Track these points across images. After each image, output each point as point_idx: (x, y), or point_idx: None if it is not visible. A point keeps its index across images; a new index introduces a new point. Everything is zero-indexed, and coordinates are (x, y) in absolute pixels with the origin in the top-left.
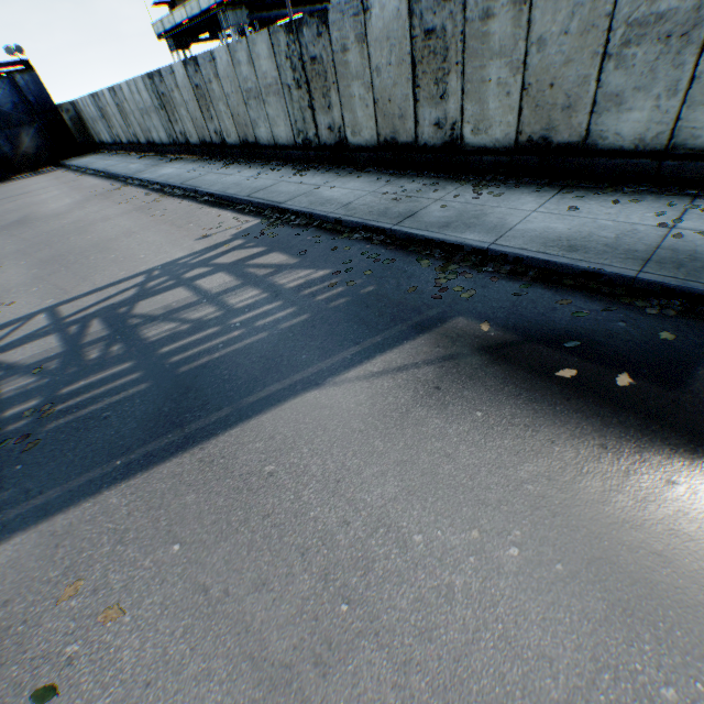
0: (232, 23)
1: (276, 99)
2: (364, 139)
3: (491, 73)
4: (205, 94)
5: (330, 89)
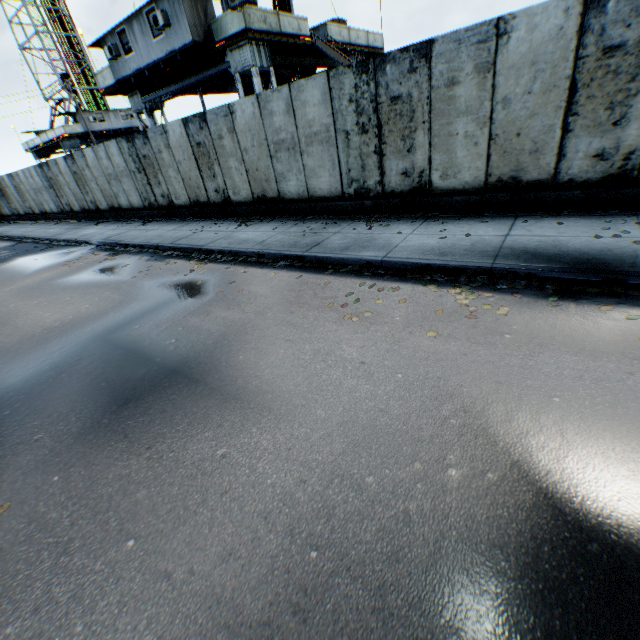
0: (70, 147)
1: (47, 192)
2: (78, 208)
3: (94, 186)
4: (21, 189)
5: (61, 189)
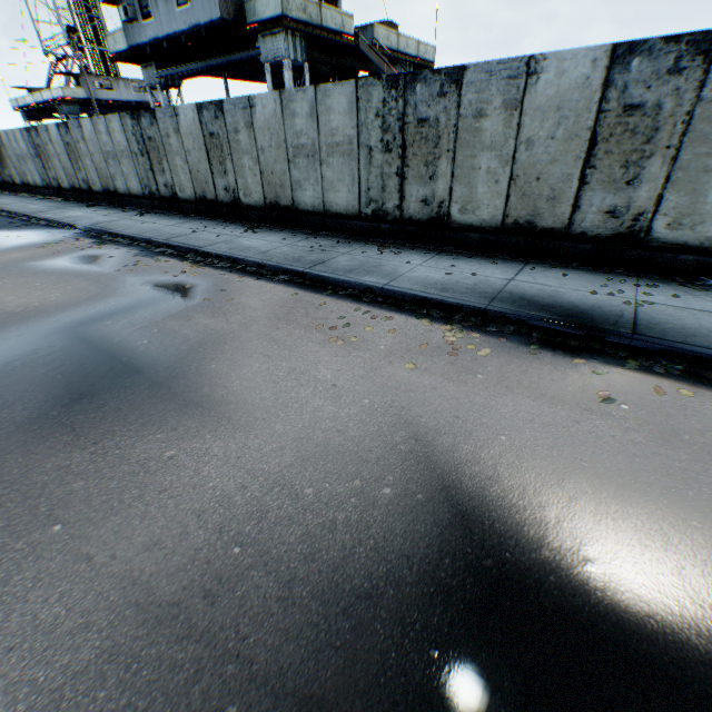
0: (67, 113)
1: (32, 161)
2: (67, 185)
3: (88, 162)
4: (1, 153)
5: (49, 160)
